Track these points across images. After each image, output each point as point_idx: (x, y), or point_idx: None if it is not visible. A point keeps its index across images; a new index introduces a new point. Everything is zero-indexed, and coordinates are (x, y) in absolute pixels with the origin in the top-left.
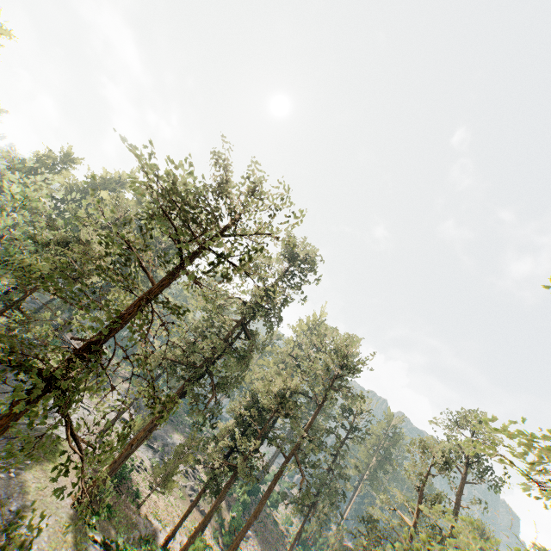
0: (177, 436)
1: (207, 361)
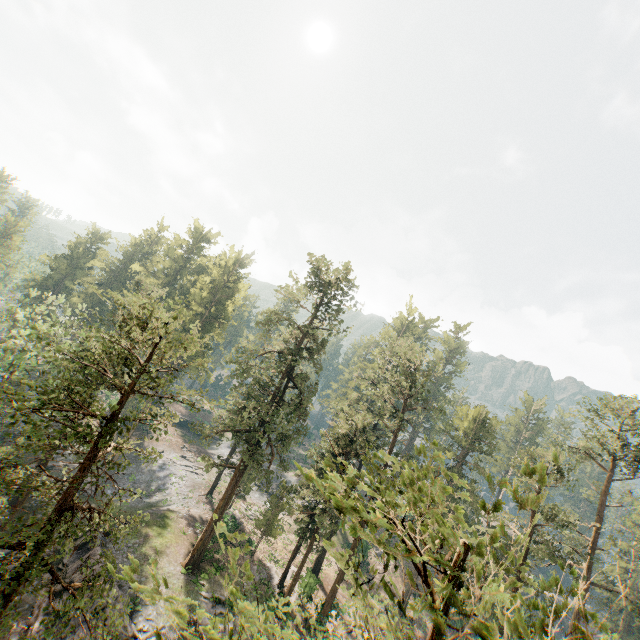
0: (291, 474)
1: (262, 422)
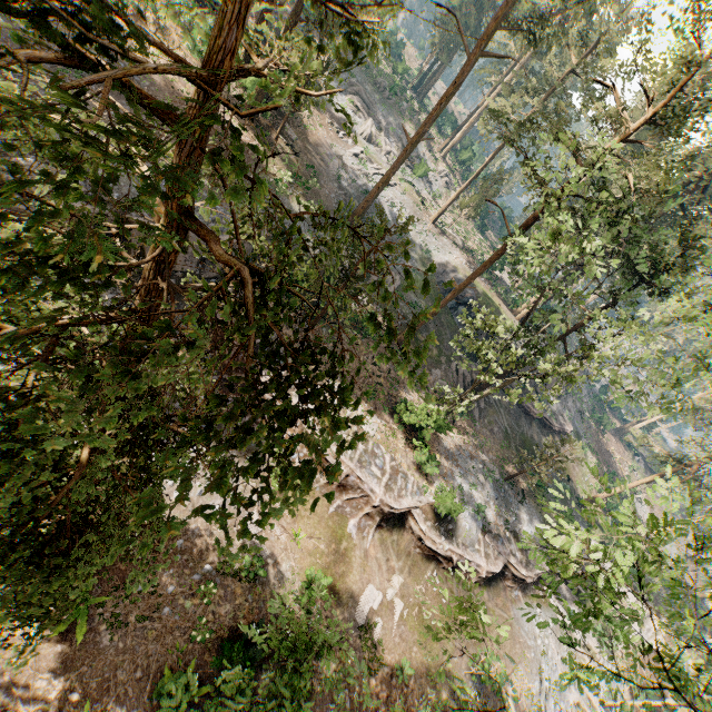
0: (408, 128)
1: None
